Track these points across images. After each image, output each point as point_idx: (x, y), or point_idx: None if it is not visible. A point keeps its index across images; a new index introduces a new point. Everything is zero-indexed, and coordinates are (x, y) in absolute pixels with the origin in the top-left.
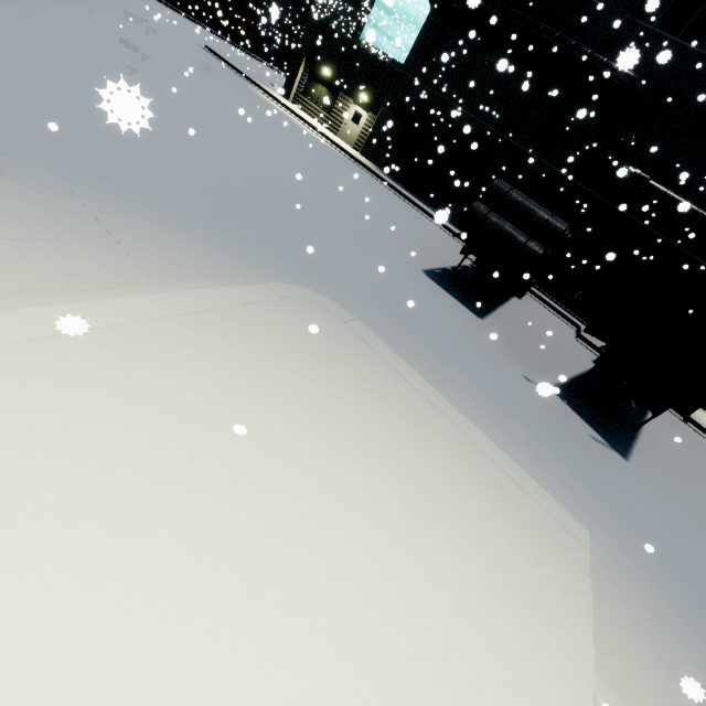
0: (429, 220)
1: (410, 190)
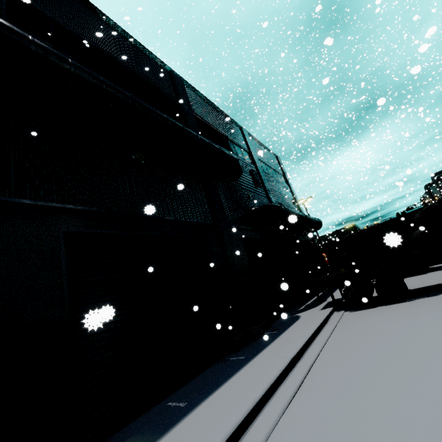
0: (325, 344)
1: (171, 392)
